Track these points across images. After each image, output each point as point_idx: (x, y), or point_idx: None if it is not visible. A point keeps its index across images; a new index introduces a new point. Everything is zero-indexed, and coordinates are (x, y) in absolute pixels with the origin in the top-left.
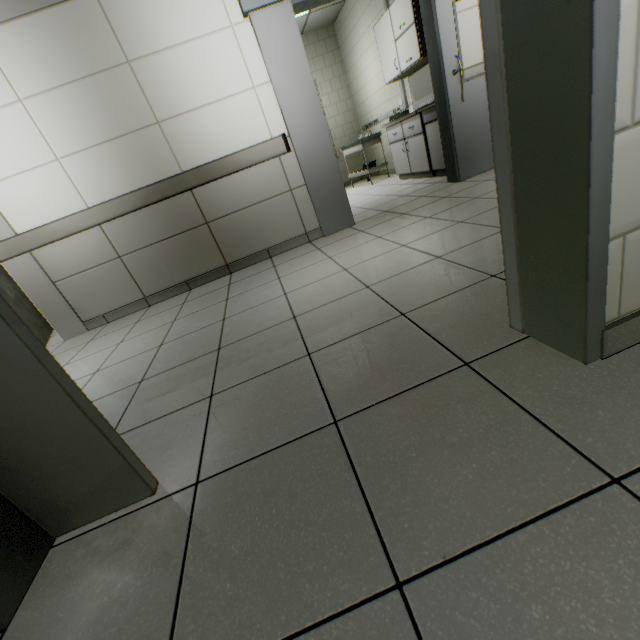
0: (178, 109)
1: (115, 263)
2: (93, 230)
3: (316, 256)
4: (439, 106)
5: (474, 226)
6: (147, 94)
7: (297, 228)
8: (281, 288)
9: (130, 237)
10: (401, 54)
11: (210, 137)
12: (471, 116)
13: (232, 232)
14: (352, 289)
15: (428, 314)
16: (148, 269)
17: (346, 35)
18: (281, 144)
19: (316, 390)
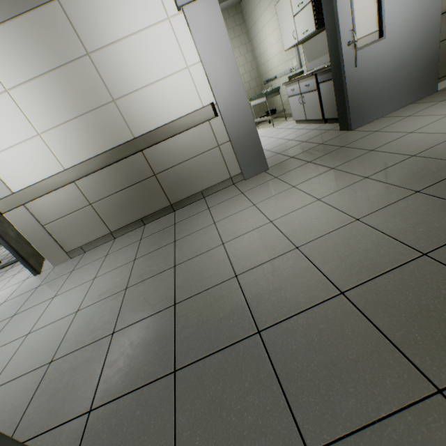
0: (129, 89)
1: (87, 209)
2: (69, 185)
3: (242, 201)
4: (334, 71)
5: (381, 184)
6: (104, 78)
7: (224, 174)
8: (218, 236)
9: (97, 189)
10: (298, 27)
11: (154, 109)
12: (361, 78)
13: (174, 180)
14: (283, 248)
15: (369, 298)
16: (112, 211)
17: (250, 11)
18: (210, 111)
19: (276, 391)
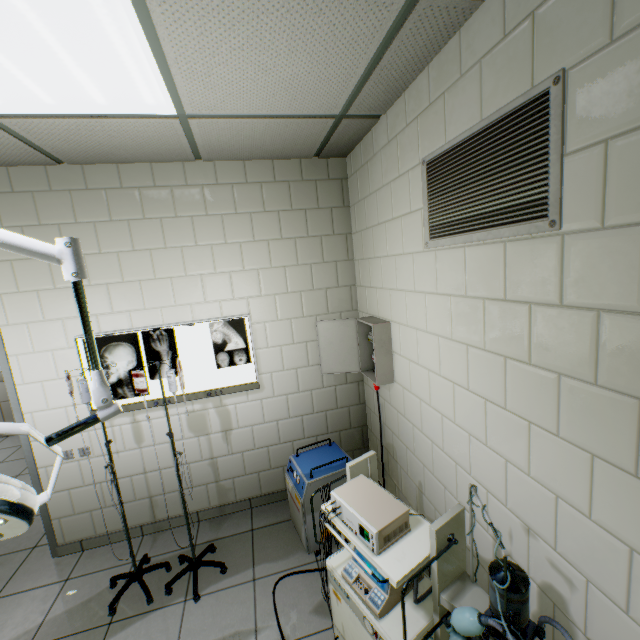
0: None
1: None
2: None
3: None
4: None
5: None
6: None
7: None
8: None
9: None
10: None
11: None
12: None
13: None
14: None
15: None
16: None
17: None
18: None
19: None
